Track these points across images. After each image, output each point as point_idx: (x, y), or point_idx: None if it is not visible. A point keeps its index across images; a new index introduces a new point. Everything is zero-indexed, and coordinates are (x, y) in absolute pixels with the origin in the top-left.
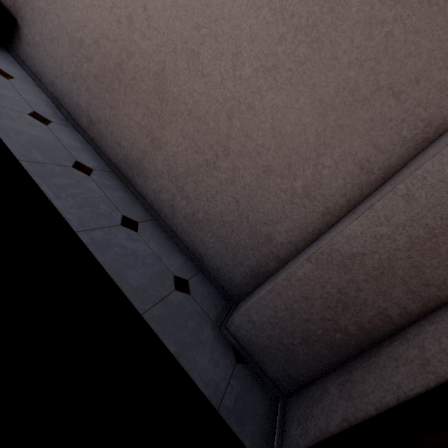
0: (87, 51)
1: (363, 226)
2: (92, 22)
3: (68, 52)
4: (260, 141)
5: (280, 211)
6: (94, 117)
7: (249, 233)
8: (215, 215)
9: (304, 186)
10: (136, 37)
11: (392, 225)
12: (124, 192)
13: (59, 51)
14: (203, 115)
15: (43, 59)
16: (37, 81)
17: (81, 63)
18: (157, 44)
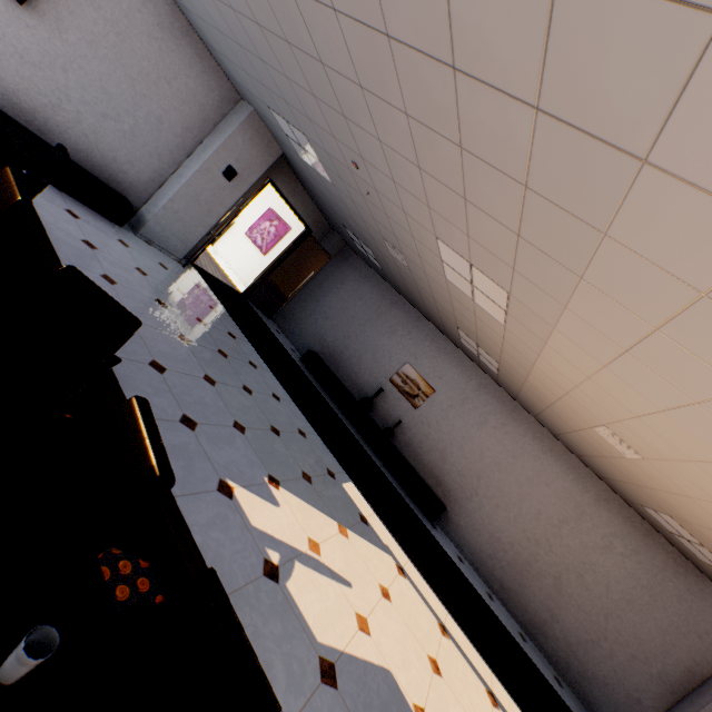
0: (502, 545)
1: None
2: (507, 531)
3: (487, 540)
4: (627, 637)
5: (644, 683)
6: (505, 585)
7: (625, 693)
8: (600, 675)
9: (657, 672)
10: (541, 551)
11: None
12: (535, 647)
13: (480, 537)
14: (588, 611)
15: (465, 536)
16: (458, 548)
17: (497, 550)
18: (555, 560)
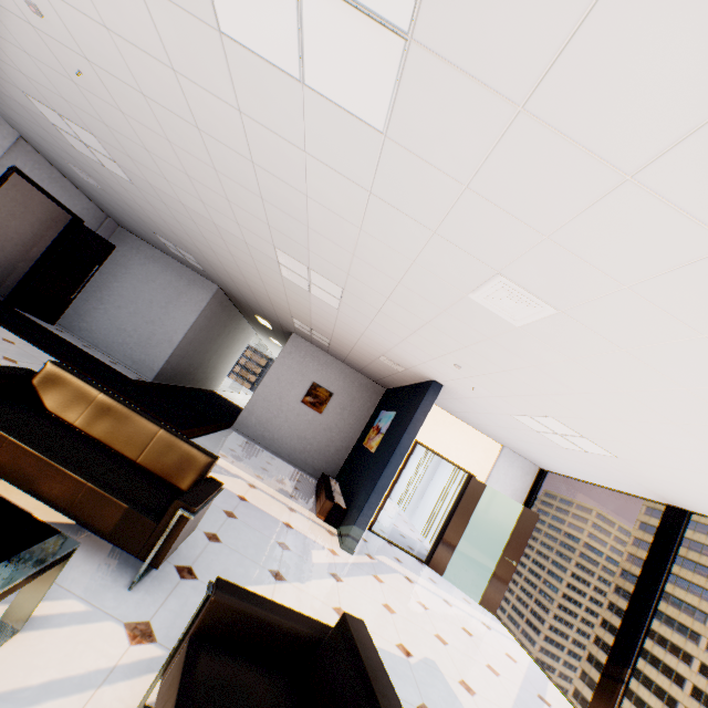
0: None
1: (37, 249)
2: None
3: None
4: (13, 236)
5: (25, 257)
6: None
7: (14, 268)
8: None
9: (32, 248)
10: None
11: (44, 248)
12: None
13: None
14: None
15: None
16: None
17: None
18: None
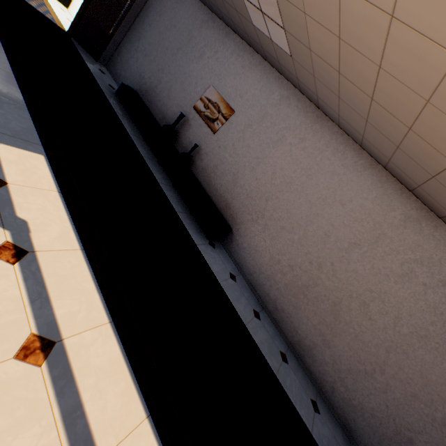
0: (282, 267)
1: None
2: (289, 253)
3: (267, 262)
4: (410, 375)
5: (421, 425)
6: (279, 307)
7: (394, 430)
8: (367, 407)
9: (442, 418)
10: (322, 276)
11: None
12: (300, 368)
13: (260, 258)
14: (366, 341)
15: (246, 257)
16: (239, 268)
17: (276, 272)
18: (338, 286)
